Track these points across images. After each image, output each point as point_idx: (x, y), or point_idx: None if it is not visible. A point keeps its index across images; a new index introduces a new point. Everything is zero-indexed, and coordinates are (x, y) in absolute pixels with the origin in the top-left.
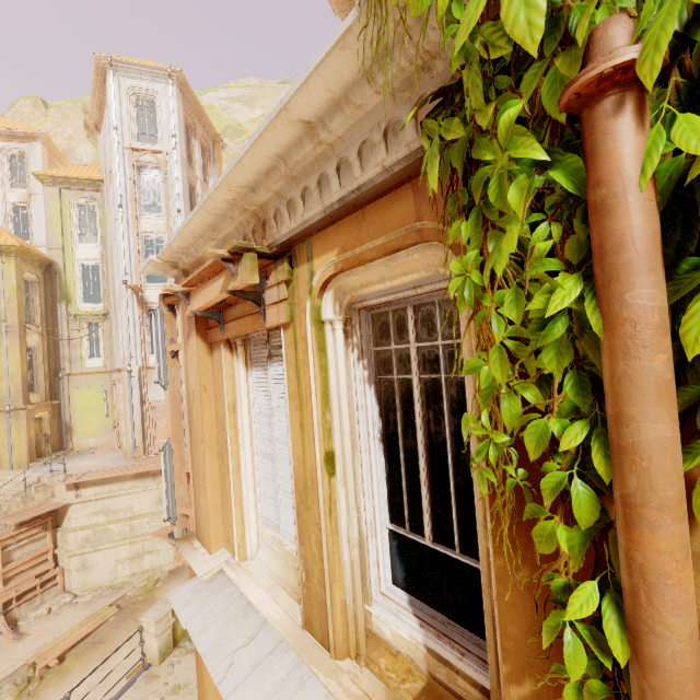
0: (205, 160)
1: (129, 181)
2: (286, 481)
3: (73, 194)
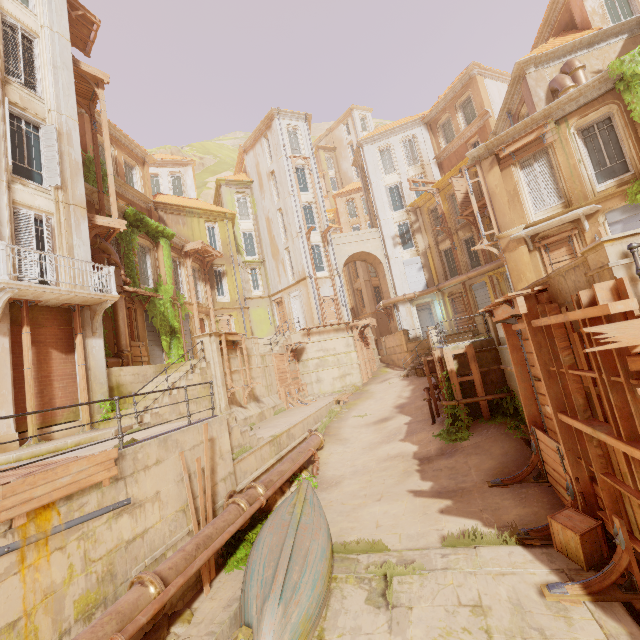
0: None
1: (294, 173)
2: (548, 190)
3: (236, 191)
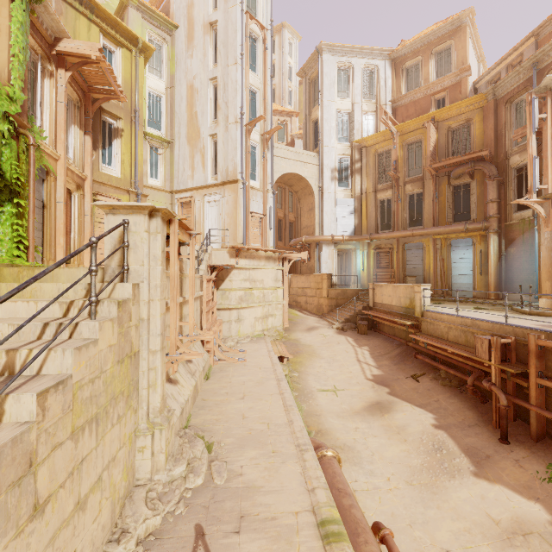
0: None
1: (247, 38)
2: None
3: (149, 26)
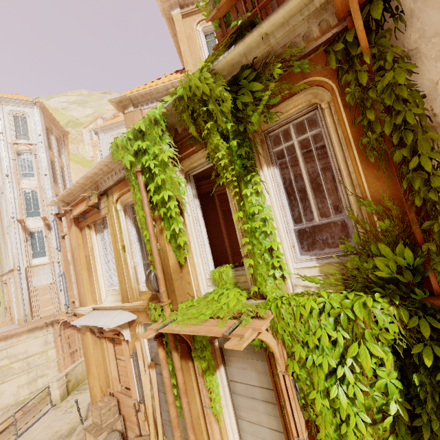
0: (58, 145)
1: (12, 161)
2: (114, 267)
3: None
